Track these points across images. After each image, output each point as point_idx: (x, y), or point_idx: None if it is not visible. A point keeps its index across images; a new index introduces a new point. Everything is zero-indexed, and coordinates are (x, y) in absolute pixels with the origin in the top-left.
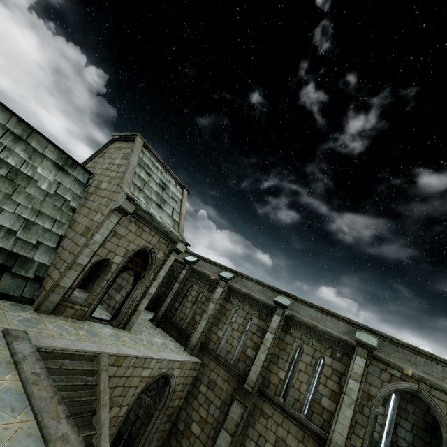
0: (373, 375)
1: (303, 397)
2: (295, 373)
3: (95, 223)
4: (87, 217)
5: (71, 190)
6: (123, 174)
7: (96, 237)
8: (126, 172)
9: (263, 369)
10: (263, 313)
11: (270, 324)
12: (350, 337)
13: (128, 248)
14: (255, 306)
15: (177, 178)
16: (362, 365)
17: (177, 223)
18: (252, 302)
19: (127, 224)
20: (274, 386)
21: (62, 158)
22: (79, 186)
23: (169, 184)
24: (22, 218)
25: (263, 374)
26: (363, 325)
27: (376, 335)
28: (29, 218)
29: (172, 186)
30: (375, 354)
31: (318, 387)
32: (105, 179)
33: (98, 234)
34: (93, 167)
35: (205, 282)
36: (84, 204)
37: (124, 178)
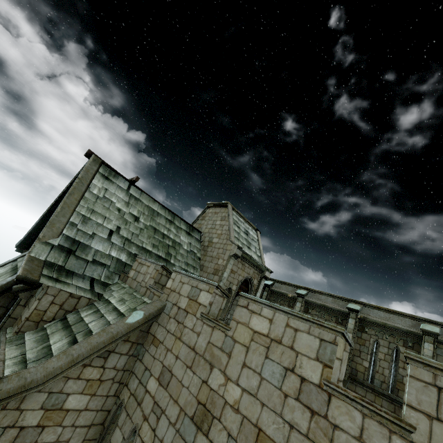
0: (441, 356)
1: (387, 379)
2: (376, 362)
3: (220, 266)
4: (212, 262)
5: (195, 246)
6: (229, 232)
7: (224, 275)
8: (230, 230)
9: (350, 361)
10: (339, 319)
11: (347, 326)
12: (417, 329)
13: (238, 279)
14: (331, 314)
15: (252, 224)
16: (431, 349)
17: (259, 257)
18: (328, 311)
19: (237, 264)
20: (362, 373)
21: (188, 227)
22: (198, 243)
23: (248, 230)
24: (182, 268)
25: (350, 365)
26: (425, 318)
27: (438, 325)
28: (185, 268)
29: (250, 231)
30: (440, 339)
31: (399, 371)
32: (214, 235)
33: (225, 272)
34: (199, 227)
35: (284, 300)
36: (205, 254)
37: (231, 234)
